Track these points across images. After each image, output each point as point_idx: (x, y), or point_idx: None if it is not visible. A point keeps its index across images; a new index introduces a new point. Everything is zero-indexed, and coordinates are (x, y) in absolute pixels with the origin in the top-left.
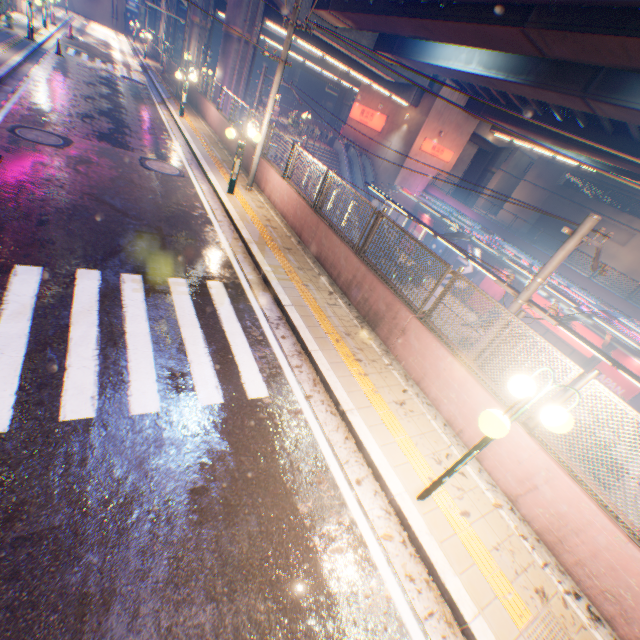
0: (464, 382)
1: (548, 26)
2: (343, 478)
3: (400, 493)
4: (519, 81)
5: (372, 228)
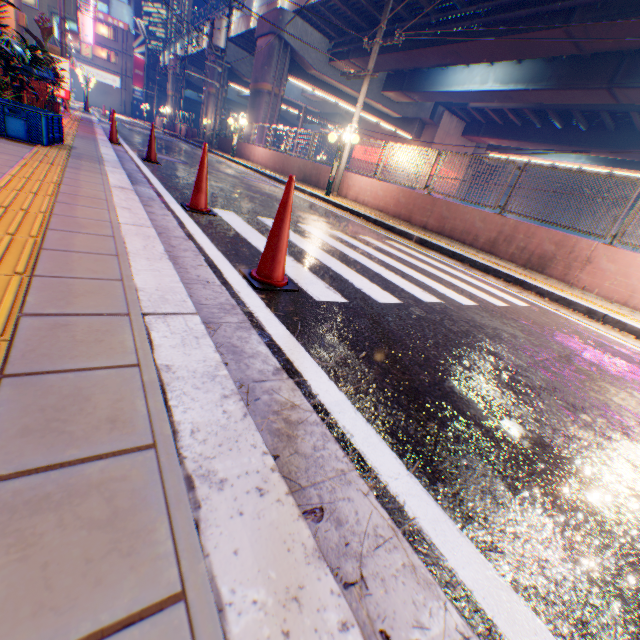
0: None
1: (595, 20)
2: None
3: None
4: (540, 87)
5: (516, 181)
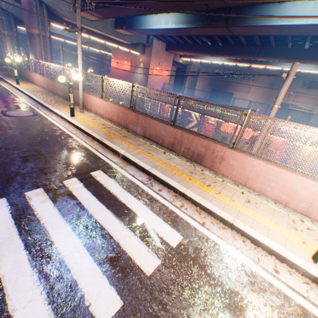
0: (278, 174)
1: None
2: (267, 274)
3: (305, 265)
4: (195, 26)
5: (177, 107)
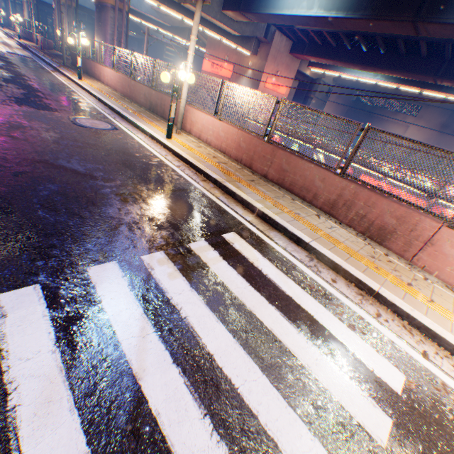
0: None
1: None
2: None
3: None
4: (358, 16)
5: (358, 145)
